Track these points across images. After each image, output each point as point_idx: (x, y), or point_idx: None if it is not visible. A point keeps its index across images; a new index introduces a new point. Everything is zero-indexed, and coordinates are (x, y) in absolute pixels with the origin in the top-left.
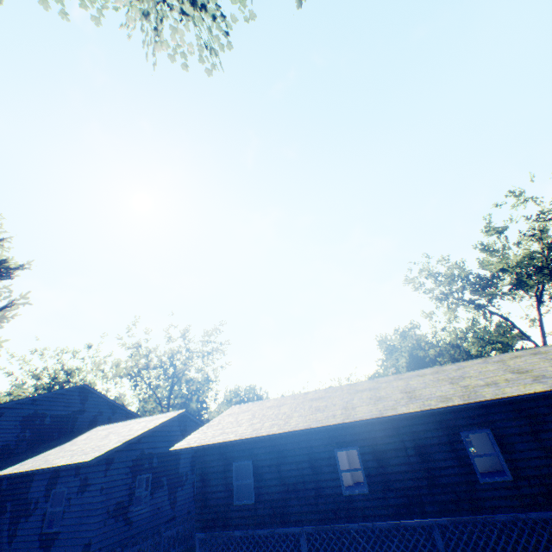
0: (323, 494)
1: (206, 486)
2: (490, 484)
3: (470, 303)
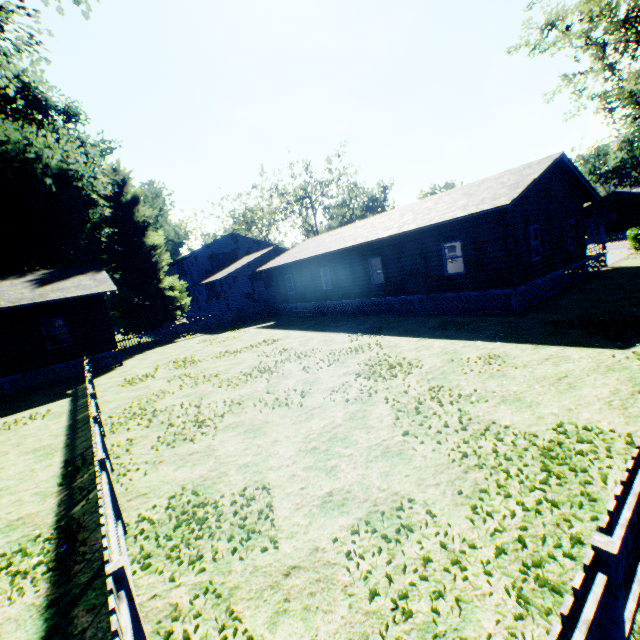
0: (317, 290)
1: (278, 287)
2: (375, 285)
3: (637, 46)
